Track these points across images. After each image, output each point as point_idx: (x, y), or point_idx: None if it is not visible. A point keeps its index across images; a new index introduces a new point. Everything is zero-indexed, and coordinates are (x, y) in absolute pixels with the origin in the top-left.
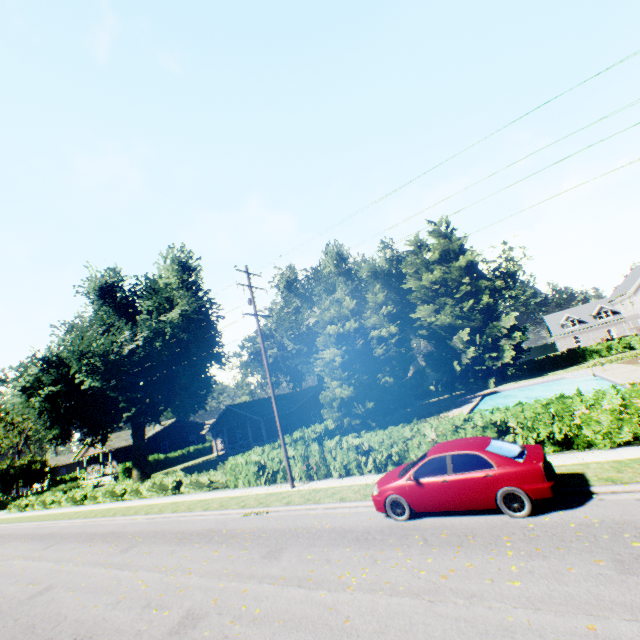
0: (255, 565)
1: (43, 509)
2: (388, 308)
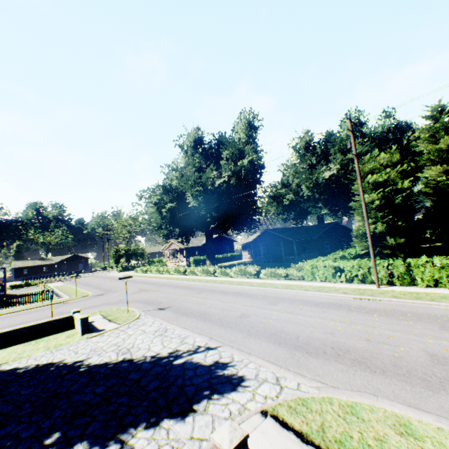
0: (444, 333)
1: (158, 274)
2: (403, 166)
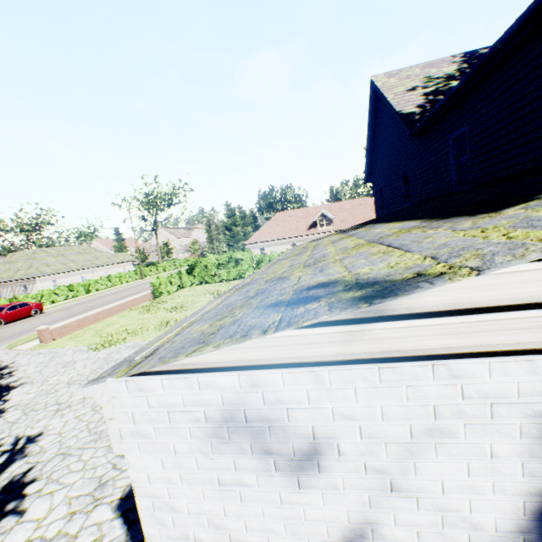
0: None
1: None
2: None
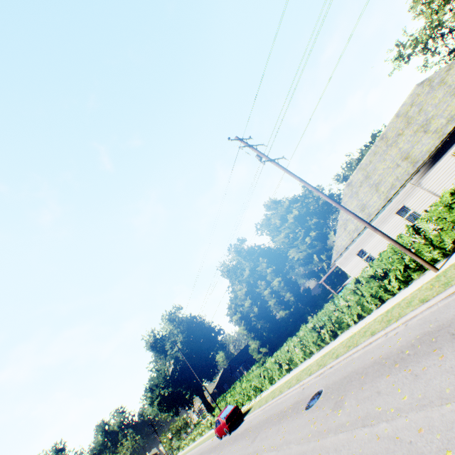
0: None
1: (188, 446)
2: (270, 269)
